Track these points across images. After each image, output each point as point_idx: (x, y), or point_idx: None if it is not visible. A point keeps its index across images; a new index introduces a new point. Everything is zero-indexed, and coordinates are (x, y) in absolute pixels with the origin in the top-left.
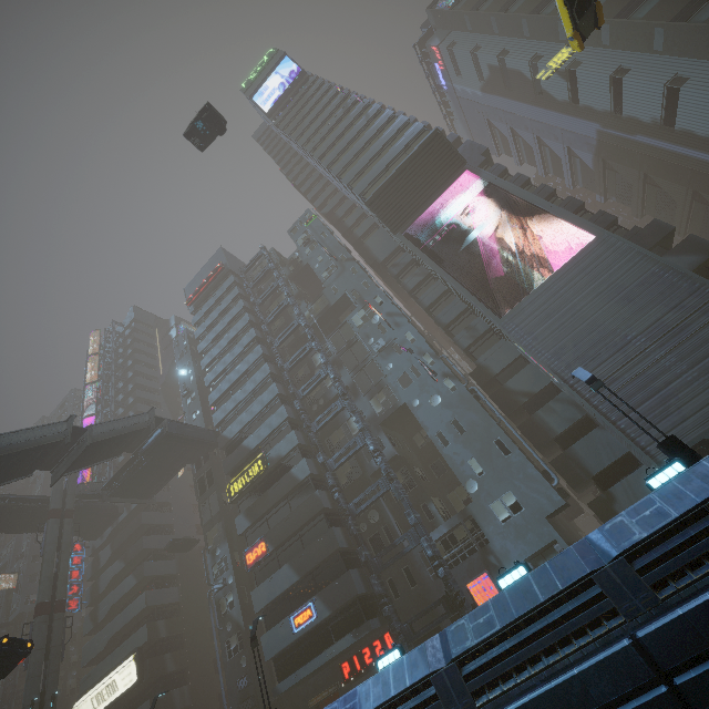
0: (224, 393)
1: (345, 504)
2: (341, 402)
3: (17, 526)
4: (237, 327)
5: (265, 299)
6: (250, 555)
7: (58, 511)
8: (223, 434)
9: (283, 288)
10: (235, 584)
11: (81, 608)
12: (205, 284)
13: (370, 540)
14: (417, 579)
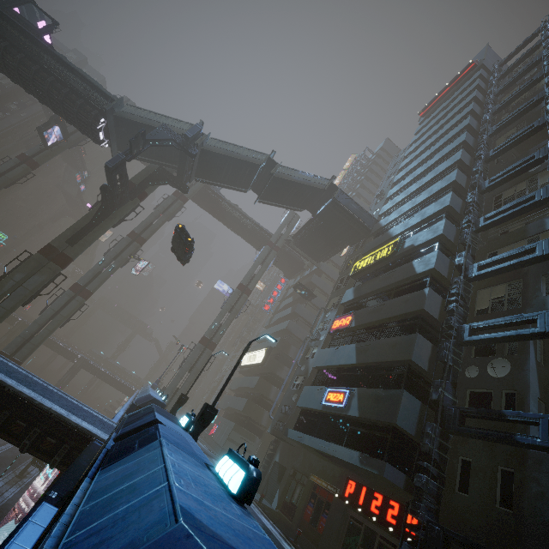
0: (402, 188)
1: (456, 322)
2: (547, 191)
3: (257, 245)
4: (452, 121)
5: (508, 85)
6: (337, 322)
7: (272, 243)
8: (380, 222)
9: (545, 58)
10: (322, 342)
11: (269, 312)
12: (446, 88)
13: (471, 393)
14: (517, 504)
